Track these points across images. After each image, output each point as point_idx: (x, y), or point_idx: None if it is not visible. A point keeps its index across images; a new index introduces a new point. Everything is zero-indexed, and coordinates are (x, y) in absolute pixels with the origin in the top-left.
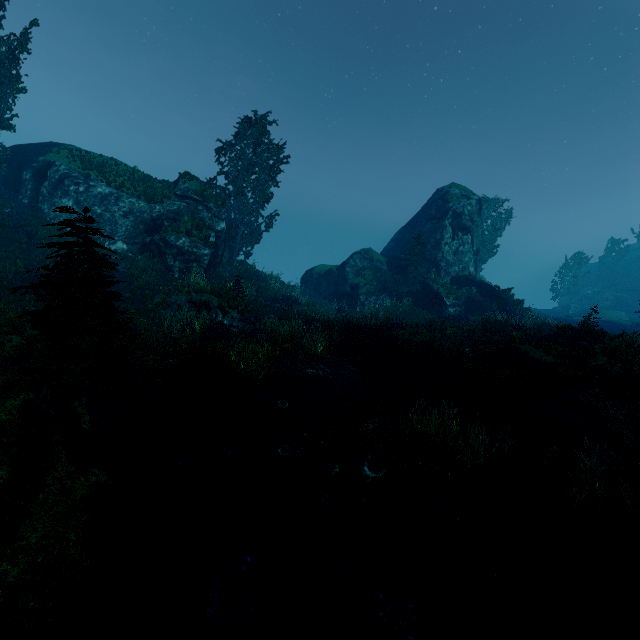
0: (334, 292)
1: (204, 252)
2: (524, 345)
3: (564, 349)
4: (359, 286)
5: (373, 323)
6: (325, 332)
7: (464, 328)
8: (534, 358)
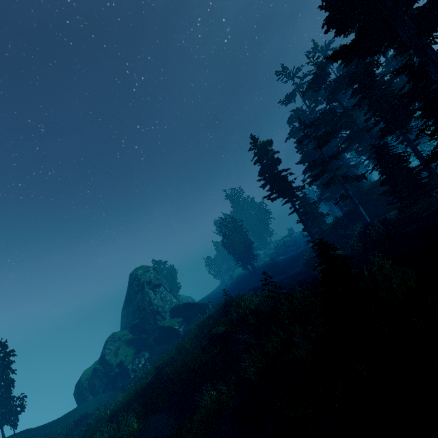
0: (108, 380)
1: None
2: (215, 328)
3: (226, 319)
4: (123, 361)
5: (150, 378)
6: (132, 413)
7: (192, 337)
8: (219, 333)
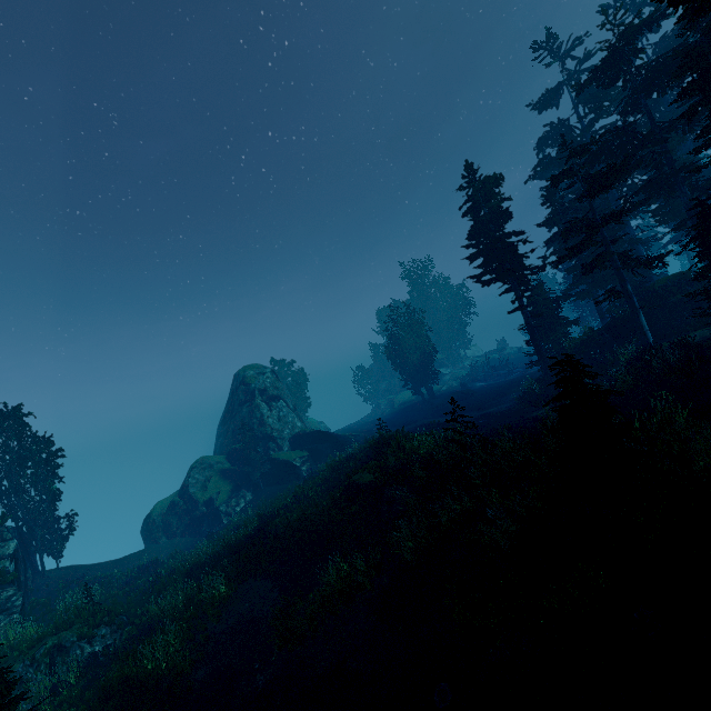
0: (190, 521)
1: (8, 592)
2: (357, 474)
3: (376, 463)
4: (213, 499)
5: (251, 529)
6: (219, 571)
7: (320, 482)
8: (364, 483)
